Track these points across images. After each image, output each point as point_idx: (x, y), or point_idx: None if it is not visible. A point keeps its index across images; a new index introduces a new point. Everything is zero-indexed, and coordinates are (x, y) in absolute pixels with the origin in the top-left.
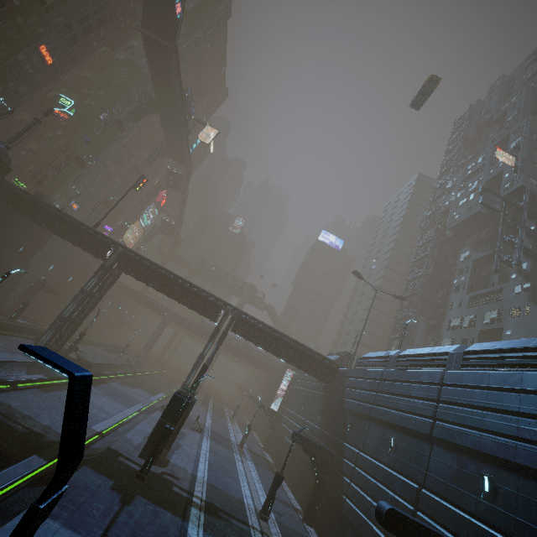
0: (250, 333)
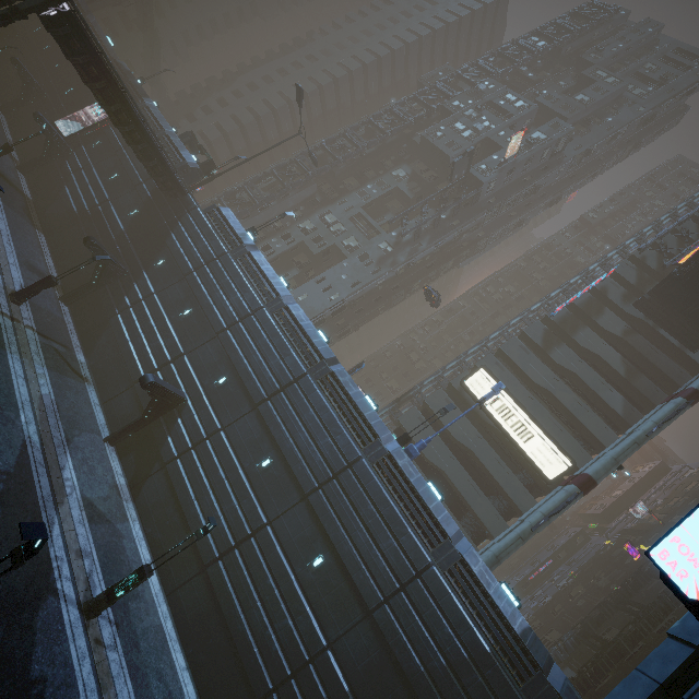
0: (79, 60)
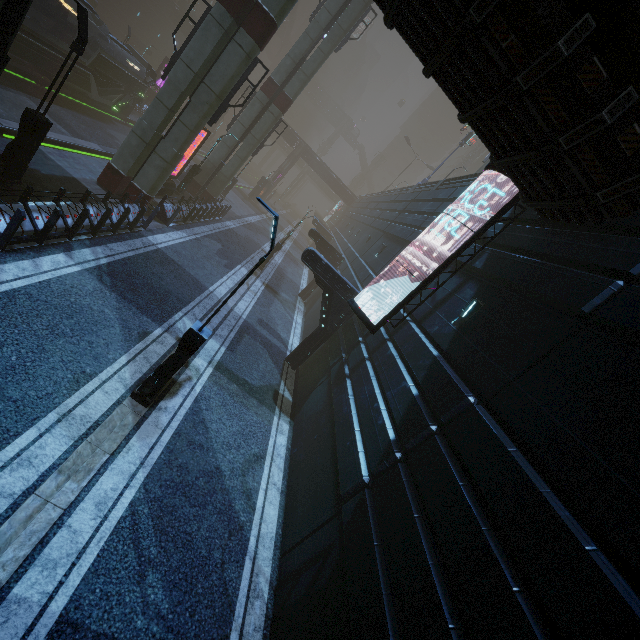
0: (310, 162)
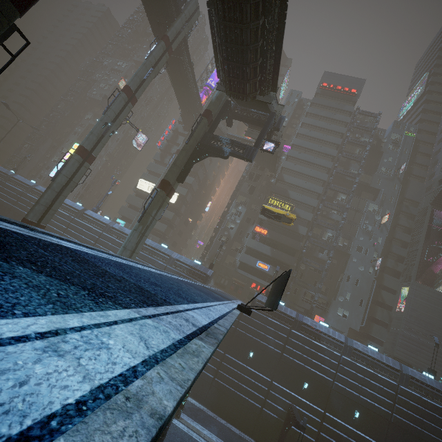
0: None
